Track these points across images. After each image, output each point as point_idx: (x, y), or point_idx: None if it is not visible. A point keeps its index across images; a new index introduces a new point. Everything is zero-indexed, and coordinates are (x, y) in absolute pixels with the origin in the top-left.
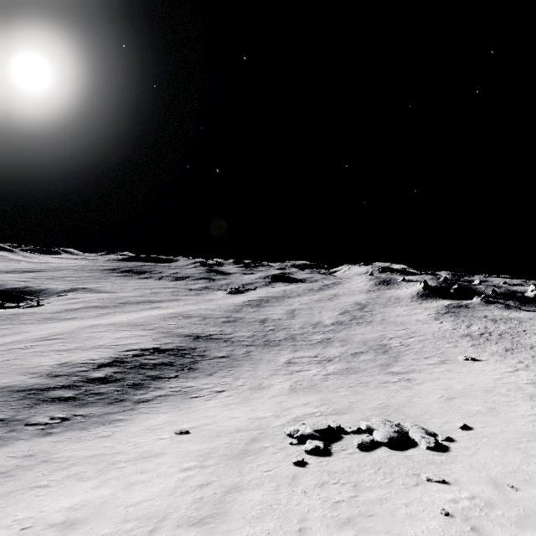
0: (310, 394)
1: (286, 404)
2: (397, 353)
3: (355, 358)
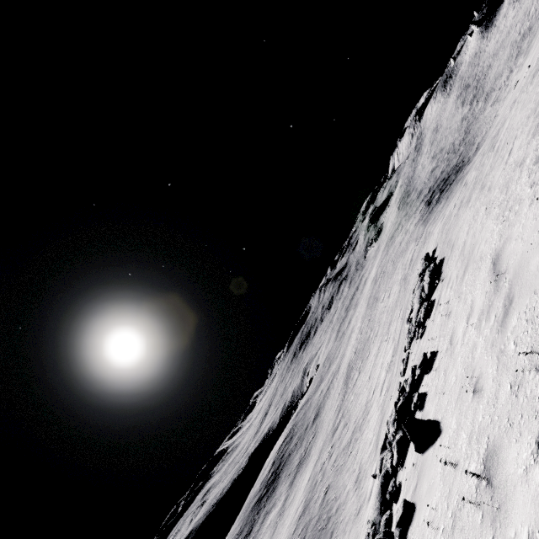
0: (534, 43)
1: (532, 49)
2: (538, 16)
3: (520, 53)
